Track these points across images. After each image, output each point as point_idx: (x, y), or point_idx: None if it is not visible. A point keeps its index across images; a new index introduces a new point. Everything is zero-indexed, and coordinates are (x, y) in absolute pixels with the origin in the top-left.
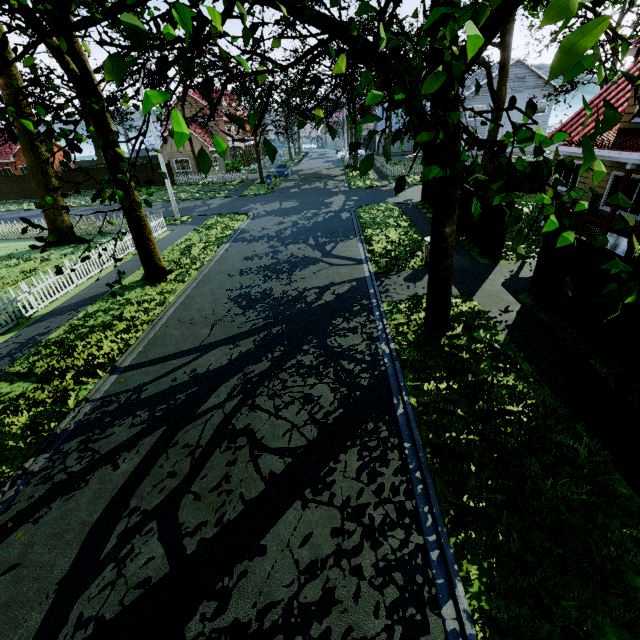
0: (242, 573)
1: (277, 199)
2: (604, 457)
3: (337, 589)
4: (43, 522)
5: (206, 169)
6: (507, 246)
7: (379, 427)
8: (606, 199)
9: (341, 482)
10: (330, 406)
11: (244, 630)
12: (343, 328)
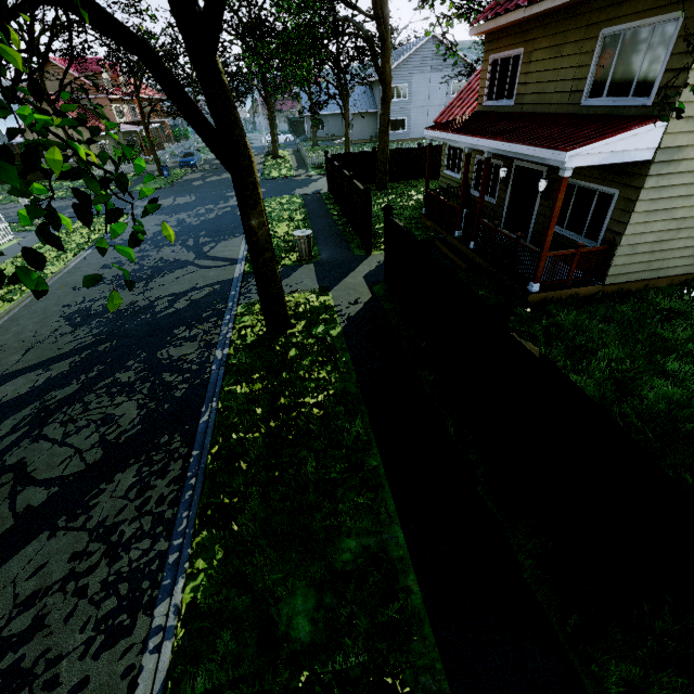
0: None
1: (172, 194)
2: (369, 435)
3: (51, 614)
4: None
5: None
6: None
7: (173, 439)
8: (475, 184)
9: (105, 503)
10: (129, 424)
11: None
12: (182, 337)
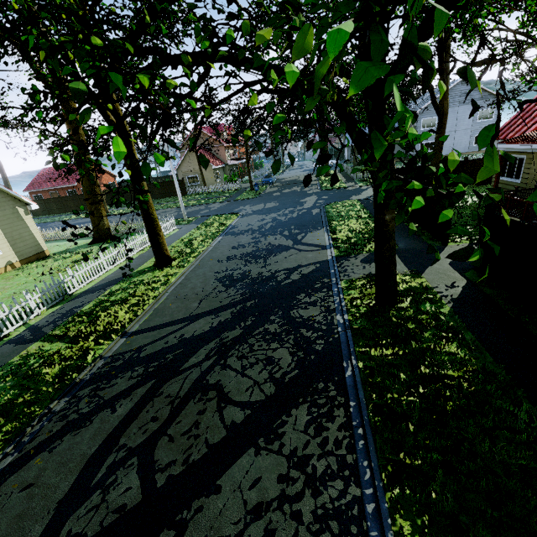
0: (198, 508)
1: (262, 201)
2: None
3: (277, 531)
4: (55, 451)
5: (148, 176)
6: None
7: (328, 387)
8: None
9: (290, 434)
10: (288, 367)
11: None
12: (305, 302)
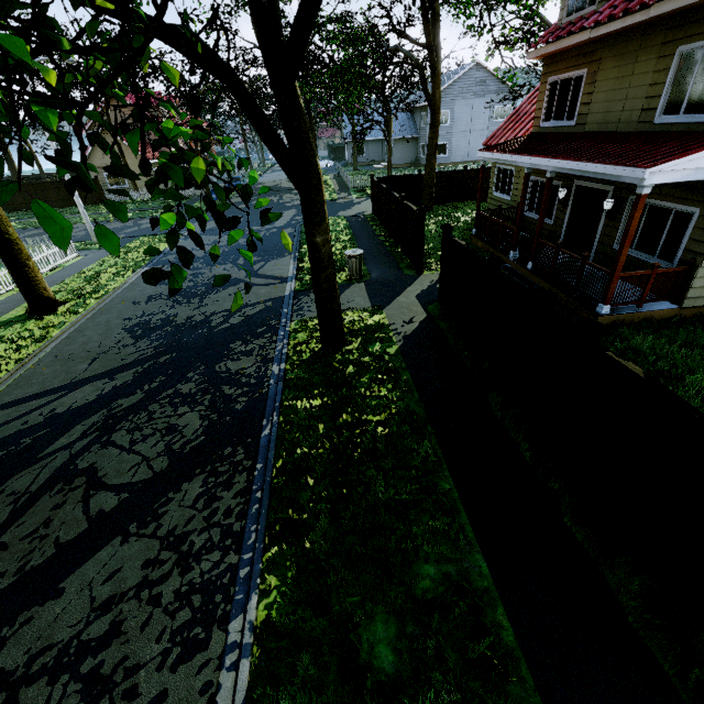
0: (26, 620)
1: None
2: (439, 456)
3: (127, 621)
4: None
5: None
6: (436, 256)
7: (237, 451)
8: (529, 204)
9: (174, 512)
10: (193, 434)
11: (6, 679)
12: (239, 351)
